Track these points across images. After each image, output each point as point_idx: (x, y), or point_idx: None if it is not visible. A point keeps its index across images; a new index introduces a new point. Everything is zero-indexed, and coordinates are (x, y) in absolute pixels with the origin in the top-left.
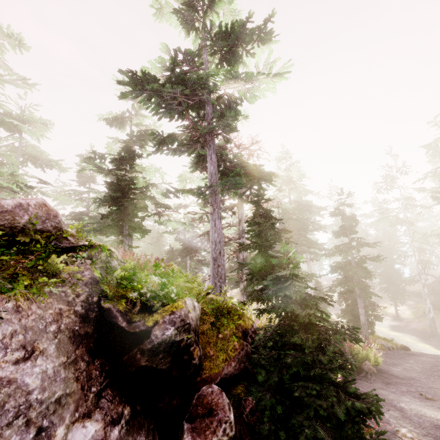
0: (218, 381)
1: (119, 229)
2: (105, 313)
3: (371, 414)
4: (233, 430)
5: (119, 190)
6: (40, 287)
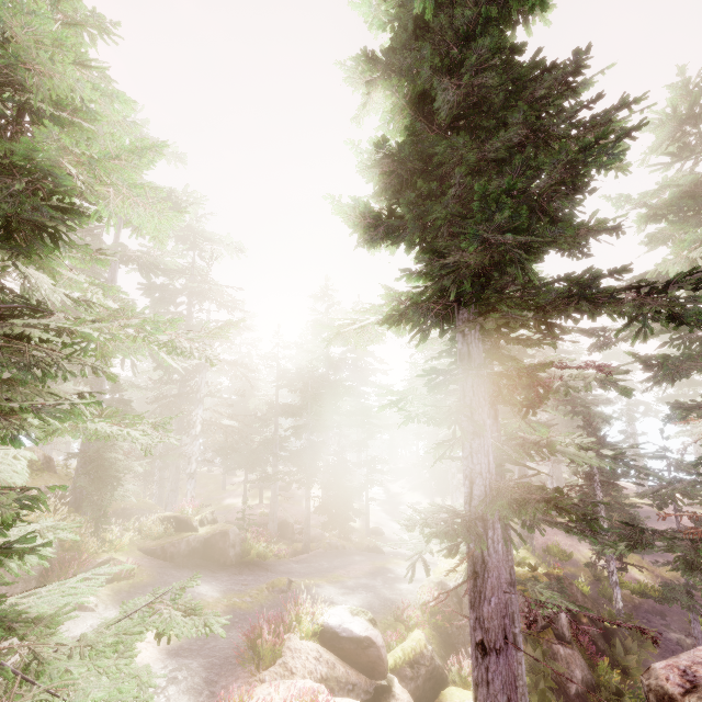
0: None
1: None
2: None
3: None
4: None
5: None
6: None
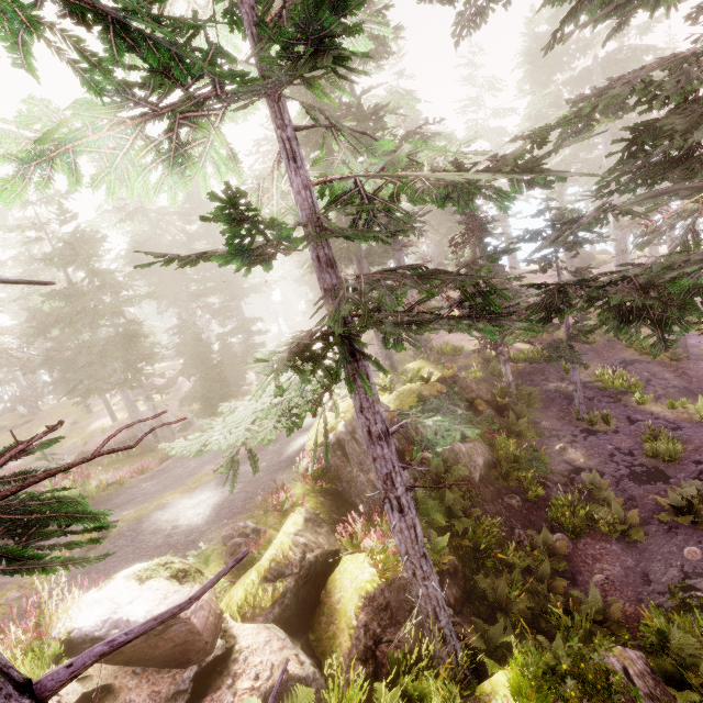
0: None
1: None
2: None
3: None
4: None
5: None
6: None
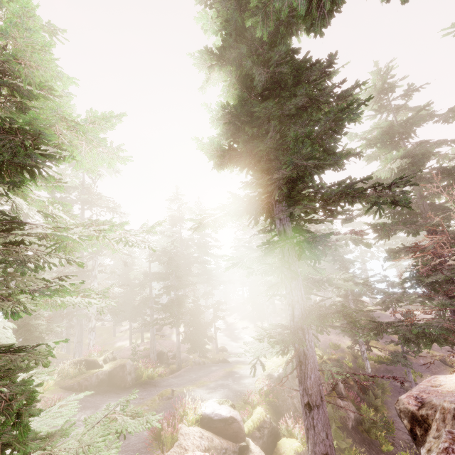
0: None
1: None
2: None
3: None
4: None
5: None
6: None
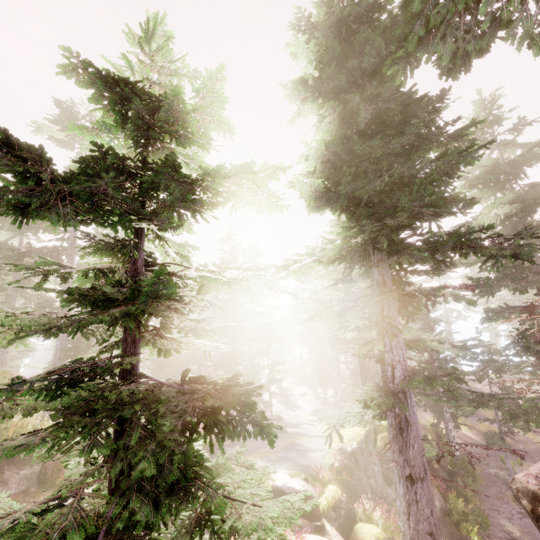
0: None
1: None
2: None
3: None
4: None
5: None
6: None
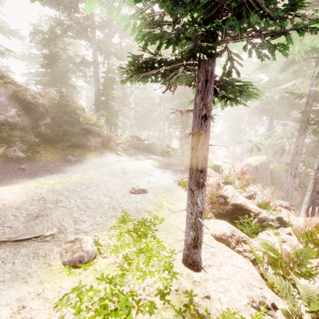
0: (51, 117)
1: (54, 83)
2: (18, 96)
3: (72, 119)
4: (48, 122)
5: (50, 60)
6: (0, 86)
